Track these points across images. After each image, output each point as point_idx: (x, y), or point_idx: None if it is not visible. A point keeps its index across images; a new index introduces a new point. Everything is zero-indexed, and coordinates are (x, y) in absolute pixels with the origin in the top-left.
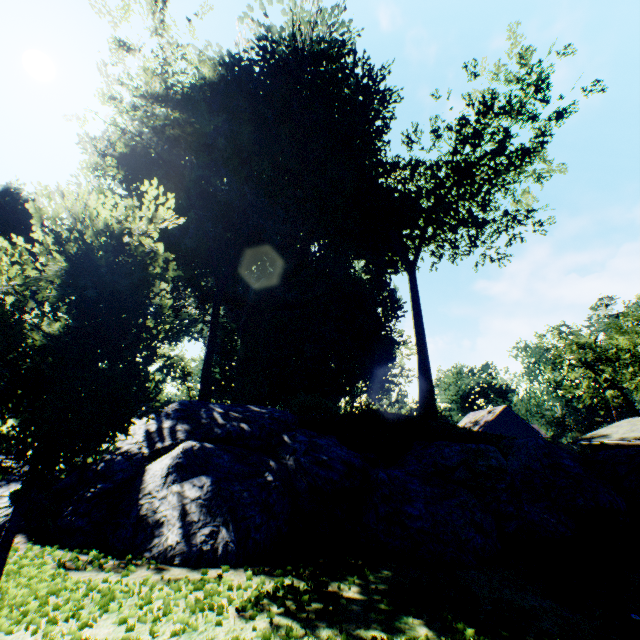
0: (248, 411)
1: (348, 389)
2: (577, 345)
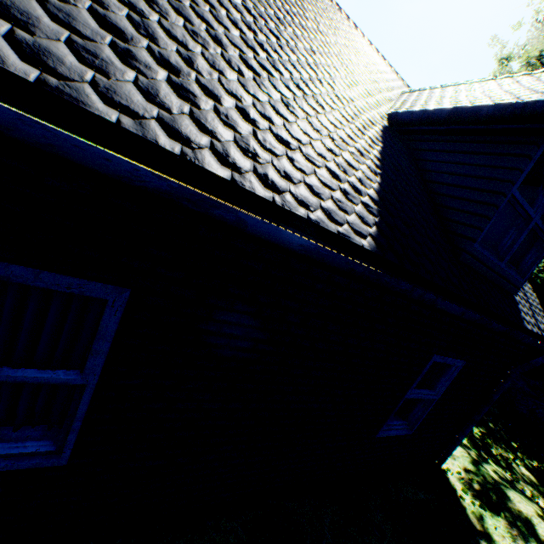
0: None
1: None
2: None
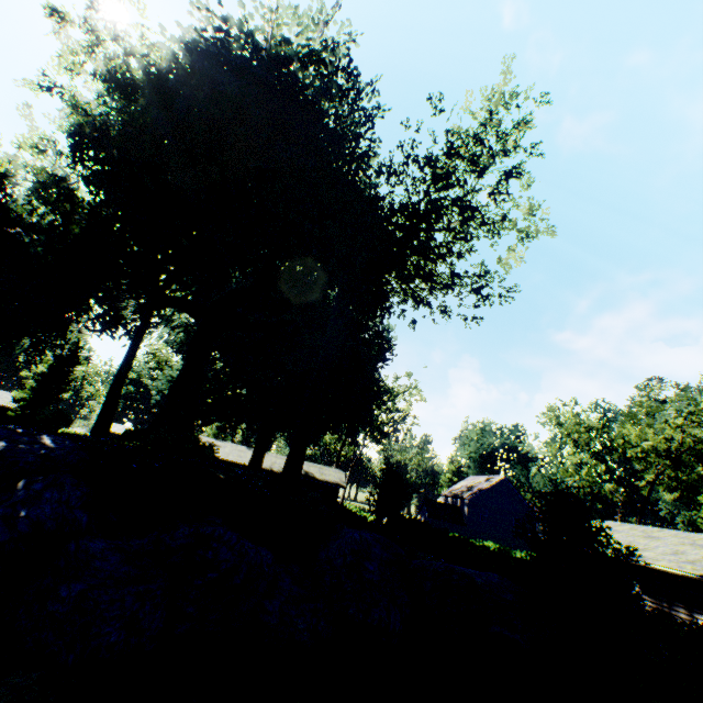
0: (32, 443)
1: (332, 426)
2: (585, 427)
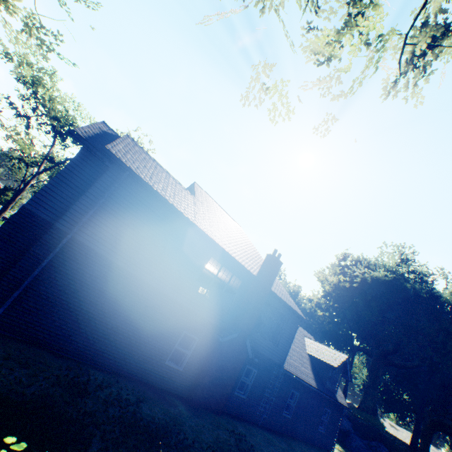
0: None
1: None
2: None
